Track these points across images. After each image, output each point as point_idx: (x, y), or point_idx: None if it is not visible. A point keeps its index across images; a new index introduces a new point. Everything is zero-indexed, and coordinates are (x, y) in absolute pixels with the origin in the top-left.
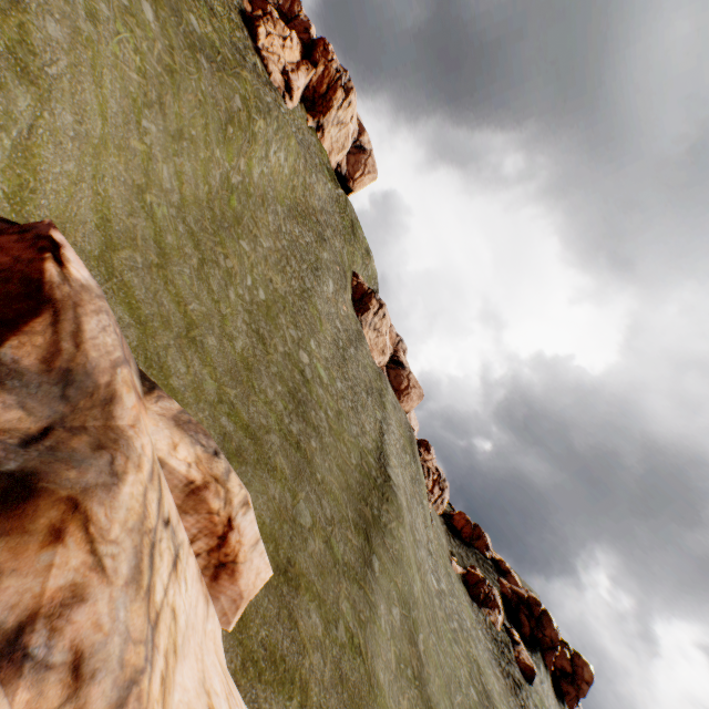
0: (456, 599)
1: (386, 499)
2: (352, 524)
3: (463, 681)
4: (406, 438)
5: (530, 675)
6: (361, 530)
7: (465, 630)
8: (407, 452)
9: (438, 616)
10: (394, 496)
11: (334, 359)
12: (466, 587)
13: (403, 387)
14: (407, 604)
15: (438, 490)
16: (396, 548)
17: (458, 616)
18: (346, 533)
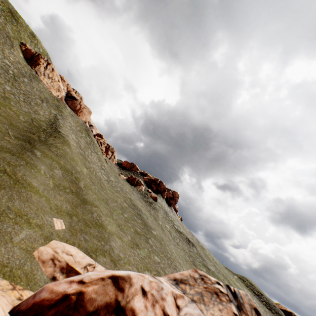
0: (121, 184)
1: (53, 137)
2: (13, 137)
3: (119, 201)
4: (82, 128)
5: (155, 199)
6: (22, 139)
7: (125, 191)
8: (83, 133)
9: (104, 184)
10: (62, 138)
11: (0, 75)
12: (129, 182)
13: (78, 108)
14: (70, 171)
15: (110, 153)
16: (60, 152)
17: (121, 187)
18: (3, 137)
